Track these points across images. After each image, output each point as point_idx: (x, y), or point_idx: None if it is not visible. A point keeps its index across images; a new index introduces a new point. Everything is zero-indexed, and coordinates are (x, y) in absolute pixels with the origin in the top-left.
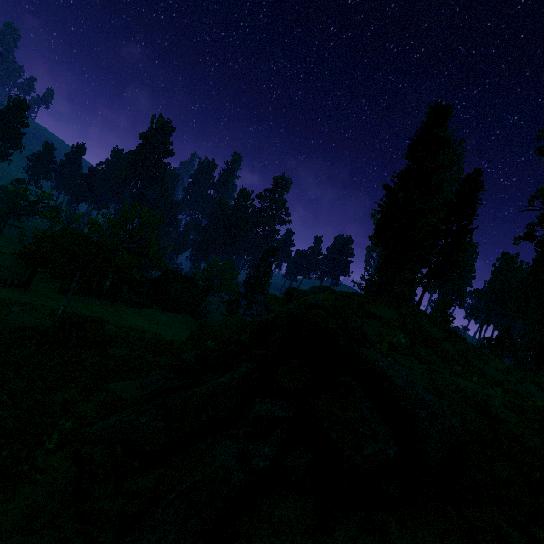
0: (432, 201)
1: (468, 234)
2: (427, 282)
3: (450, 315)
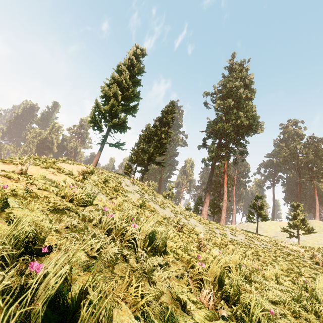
0: (133, 101)
1: (169, 136)
2: (146, 165)
3: (172, 193)
